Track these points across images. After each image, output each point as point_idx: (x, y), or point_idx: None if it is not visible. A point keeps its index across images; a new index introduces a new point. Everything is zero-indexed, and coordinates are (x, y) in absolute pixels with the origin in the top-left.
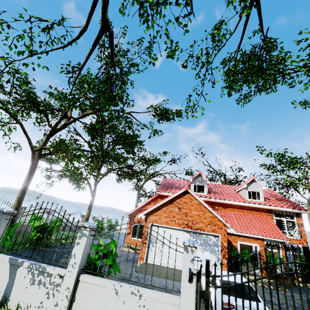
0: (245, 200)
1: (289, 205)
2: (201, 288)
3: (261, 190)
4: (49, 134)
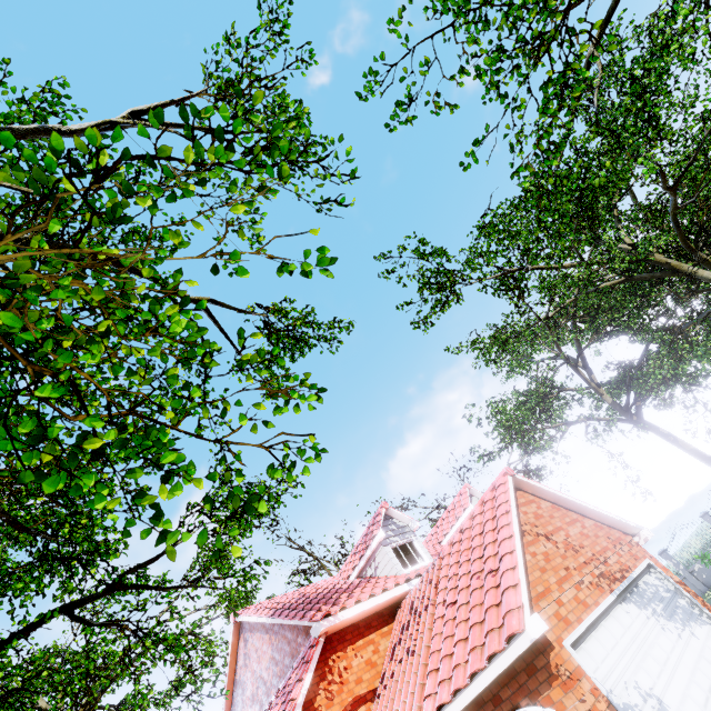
0: None
1: None
2: None
3: None
4: None
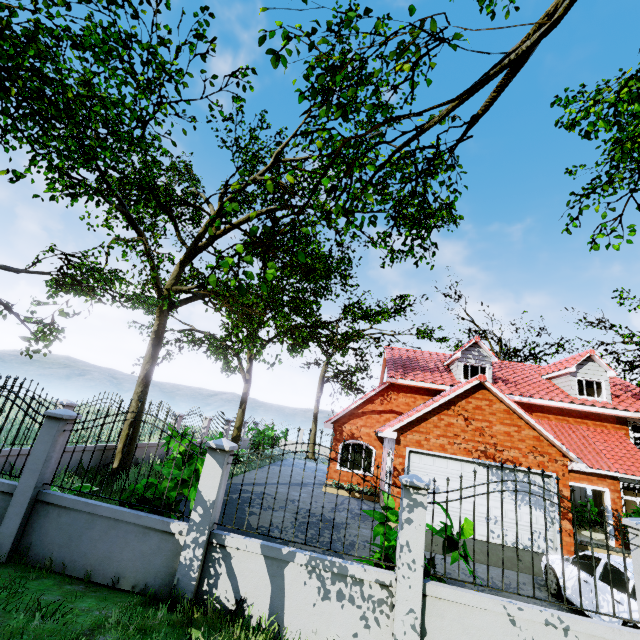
0: (573, 398)
1: None
2: (557, 584)
3: (606, 378)
4: (183, 259)
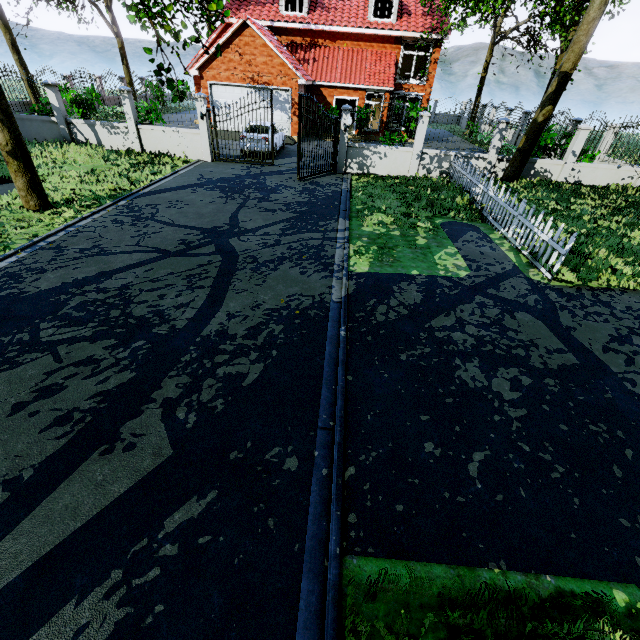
0: (366, 22)
1: (430, 26)
2: None
3: None
4: None
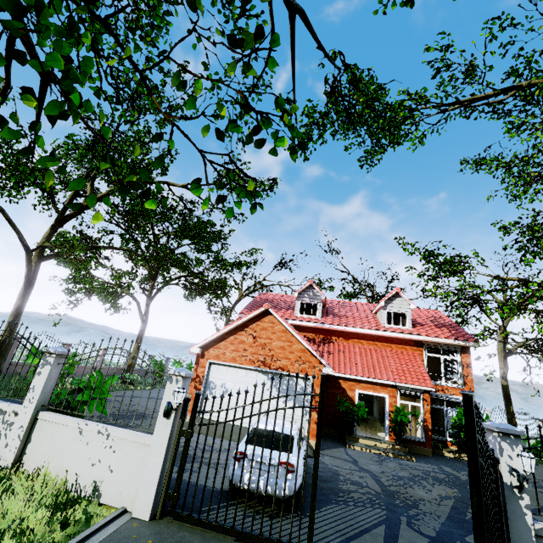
0: (381, 326)
1: (451, 334)
2: None
3: (409, 310)
4: (54, 224)
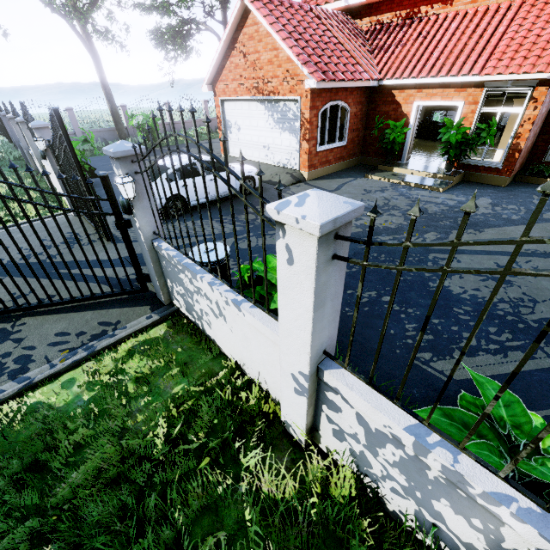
0: None
1: None
2: None
3: None
4: None
